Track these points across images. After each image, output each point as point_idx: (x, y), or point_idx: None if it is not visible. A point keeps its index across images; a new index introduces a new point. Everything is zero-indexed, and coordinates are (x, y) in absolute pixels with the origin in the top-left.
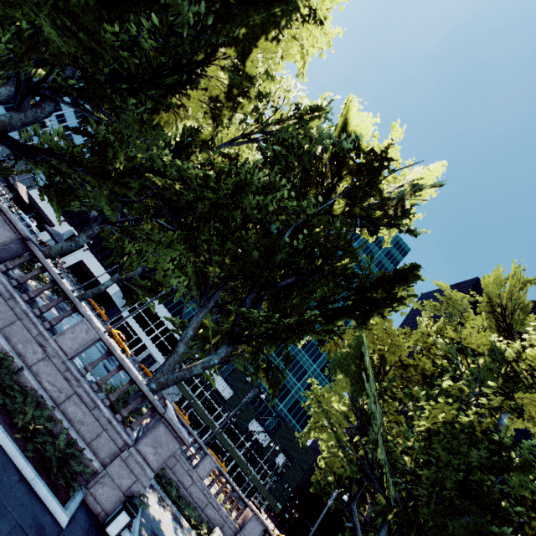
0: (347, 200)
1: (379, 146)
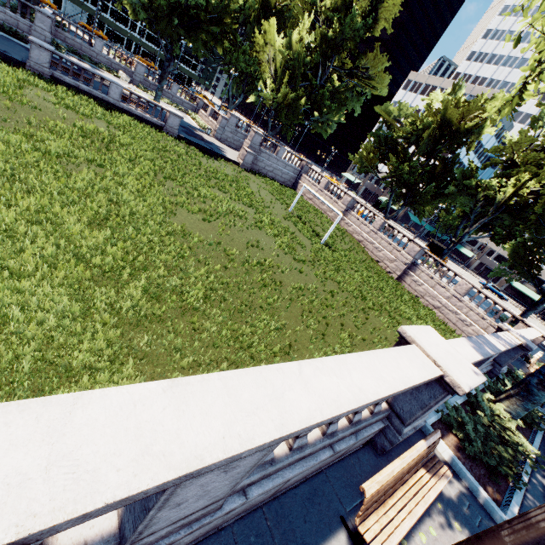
0: None
1: None
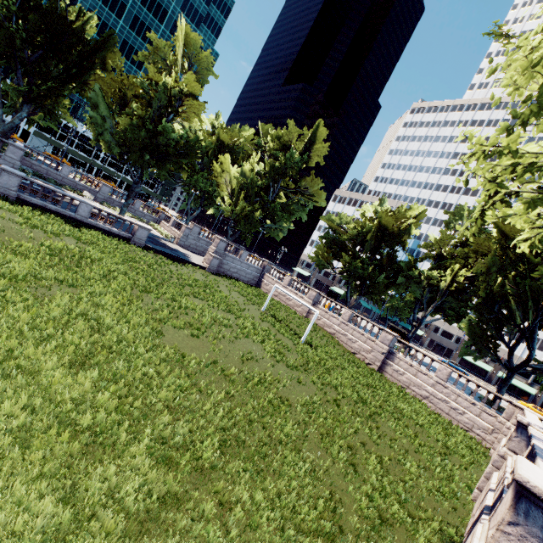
0: None
1: None
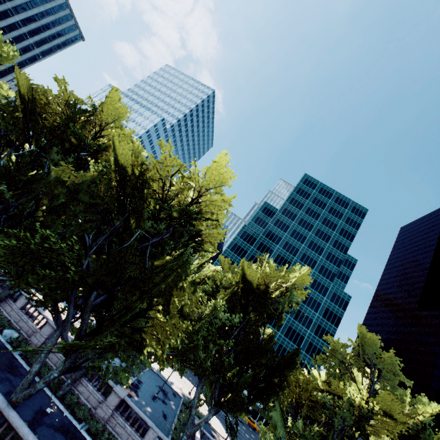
0: (256, 313)
1: (267, 274)
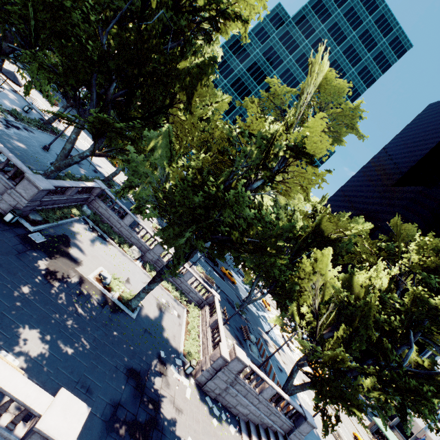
0: None
1: None
